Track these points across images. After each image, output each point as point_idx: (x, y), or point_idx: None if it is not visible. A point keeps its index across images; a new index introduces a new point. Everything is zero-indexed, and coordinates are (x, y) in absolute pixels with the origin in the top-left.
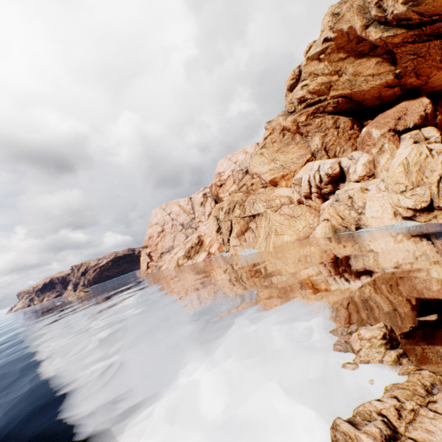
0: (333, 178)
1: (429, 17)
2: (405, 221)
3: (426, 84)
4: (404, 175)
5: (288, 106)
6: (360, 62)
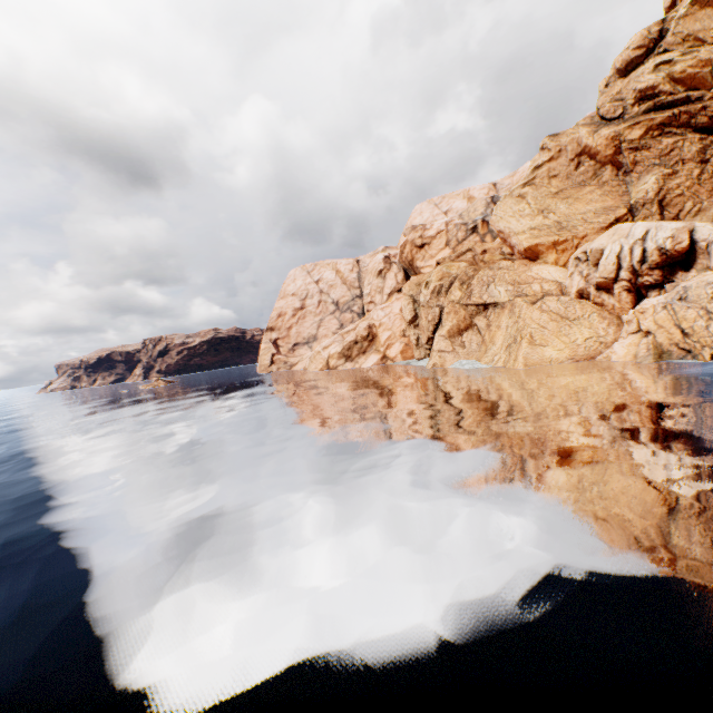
0: (670, 259)
1: None
2: None
3: None
4: None
5: (610, 104)
6: None
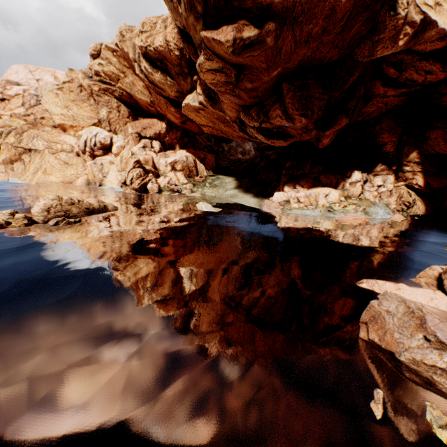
0: (106, 147)
1: (156, 84)
2: (121, 188)
3: (167, 116)
4: (120, 162)
5: (88, 69)
6: (136, 78)
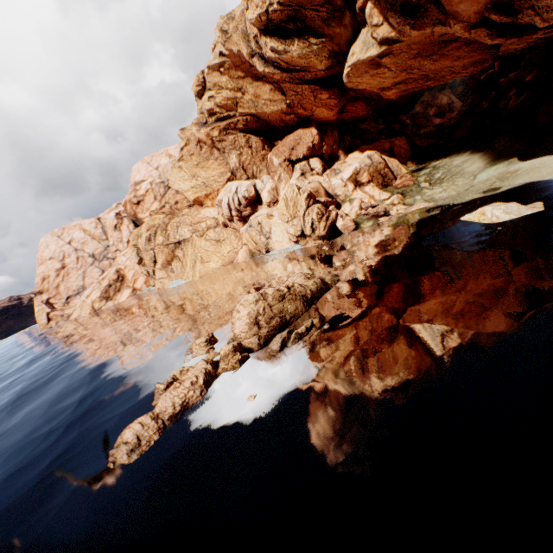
0: (251, 201)
1: (294, 67)
2: (296, 244)
3: (314, 116)
4: (286, 208)
5: (199, 115)
6: (258, 85)
